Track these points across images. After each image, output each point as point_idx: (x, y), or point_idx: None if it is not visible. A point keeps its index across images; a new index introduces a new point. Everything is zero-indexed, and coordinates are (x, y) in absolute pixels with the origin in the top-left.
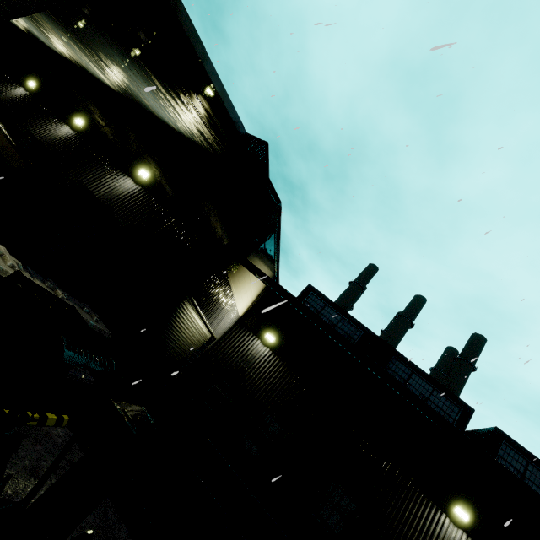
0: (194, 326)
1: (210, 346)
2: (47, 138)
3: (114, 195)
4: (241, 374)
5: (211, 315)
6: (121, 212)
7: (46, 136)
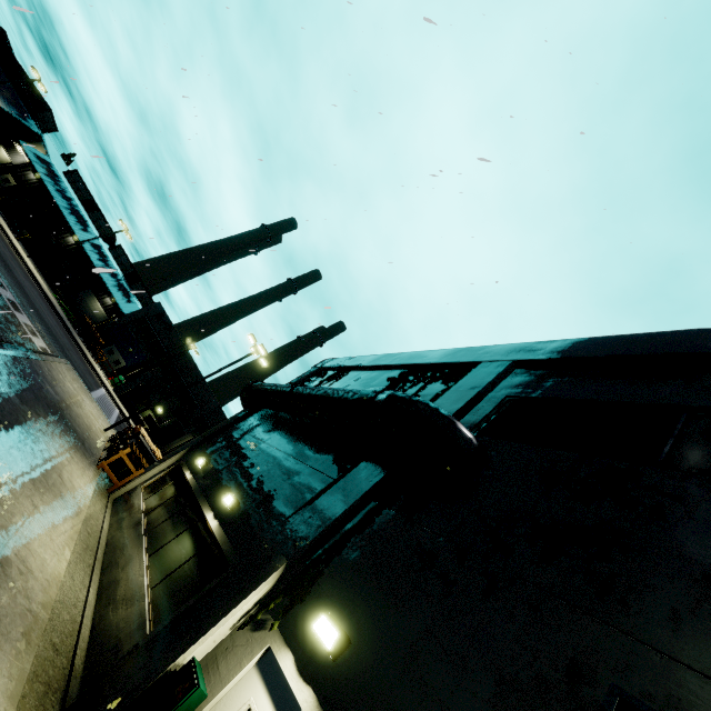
0: (4, 155)
1: (11, 165)
2: None
3: None
4: (21, 180)
5: (12, 155)
6: None
7: None
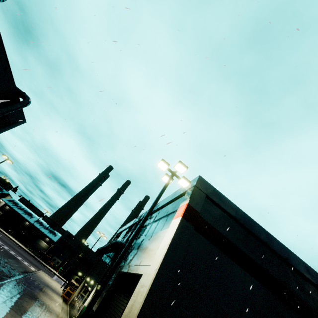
0: None
1: None
2: None
3: None
4: (4, 211)
5: None
6: None
7: None
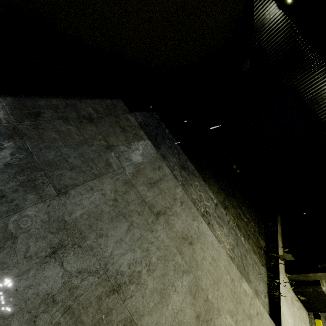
0: None
1: None
2: (257, 25)
3: (321, 99)
4: None
5: None
6: (325, 116)
7: (256, 21)
